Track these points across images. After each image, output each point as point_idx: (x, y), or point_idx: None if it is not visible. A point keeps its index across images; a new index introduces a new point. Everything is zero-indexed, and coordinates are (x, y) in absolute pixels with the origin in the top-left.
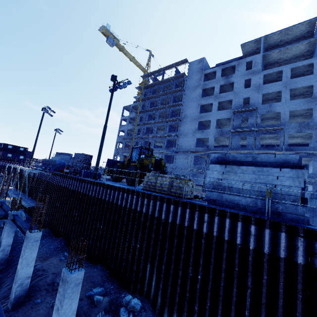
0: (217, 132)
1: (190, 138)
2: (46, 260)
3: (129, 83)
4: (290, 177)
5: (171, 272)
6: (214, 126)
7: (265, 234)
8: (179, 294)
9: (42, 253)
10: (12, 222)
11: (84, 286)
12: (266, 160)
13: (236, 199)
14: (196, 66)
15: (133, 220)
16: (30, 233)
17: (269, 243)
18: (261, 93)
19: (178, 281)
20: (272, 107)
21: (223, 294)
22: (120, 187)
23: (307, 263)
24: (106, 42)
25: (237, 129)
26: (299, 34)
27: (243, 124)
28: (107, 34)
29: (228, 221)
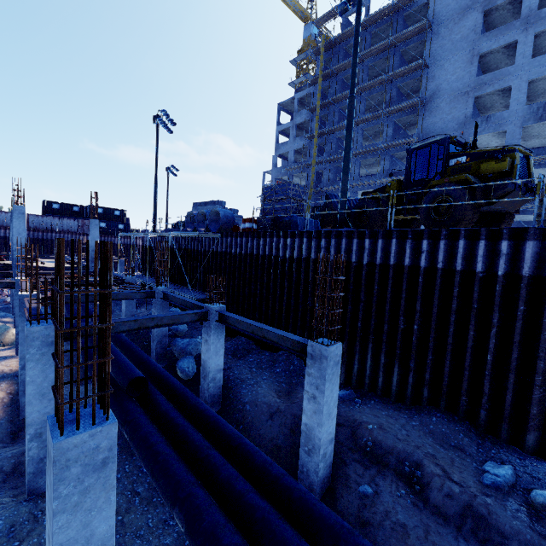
0: (532, 111)
1: None
2: (292, 396)
3: None
4: None
5: None
6: (521, 100)
7: None
8: None
9: (270, 382)
10: (218, 326)
11: (448, 457)
12: None
13: None
14: None
15: None
16: (327, 346)
17: None
18: None
19: None
20: None
21: None
22: (469, 230)
23: None
24: None
25: None
26: None
27: None
28: None
29: None
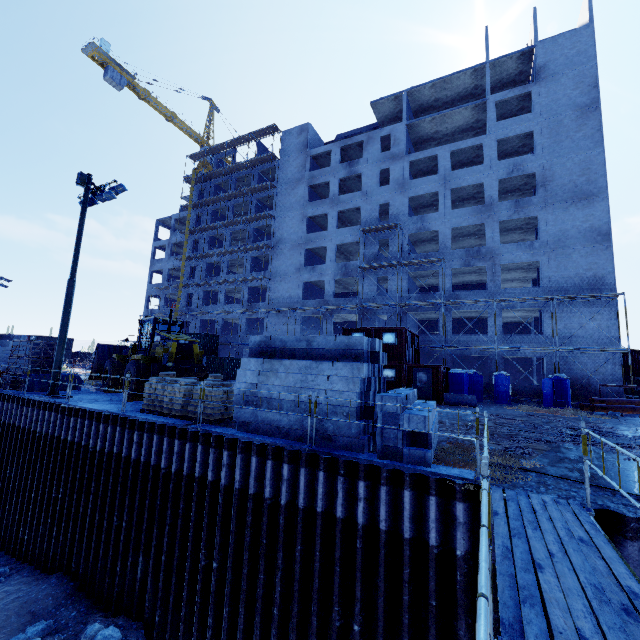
0: (339, 268)
1: (292, 283)
2: None
3: (121, 190)
4: (344, 375)
5: (175, 565)
6: (332, 258)
7: (301, 476)
8: (187, 601)
9: None
10: None
11: (10, 625)
12: (325, 345)
13: (275, 418)
14: (295, 139)
15: (117, 475)
16: None
17: (305, 491)
18: (408, 196)
19: (185, 578)
20: (425, 221)
21: (248, 588)
22: (93, 412)
23: (350, 515)
24: (104, 79)
25: (371, 262)
26: (463, 90)
27: (387, 251)
28: (104, 61)
29: (255, 461)
